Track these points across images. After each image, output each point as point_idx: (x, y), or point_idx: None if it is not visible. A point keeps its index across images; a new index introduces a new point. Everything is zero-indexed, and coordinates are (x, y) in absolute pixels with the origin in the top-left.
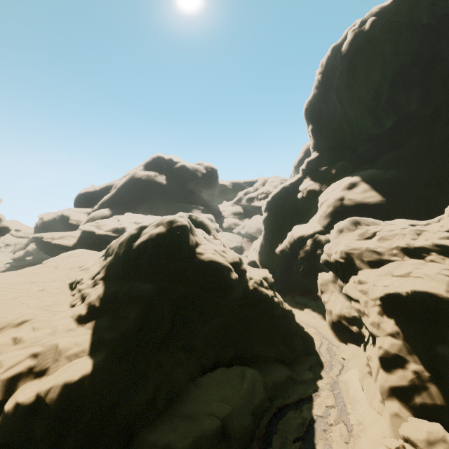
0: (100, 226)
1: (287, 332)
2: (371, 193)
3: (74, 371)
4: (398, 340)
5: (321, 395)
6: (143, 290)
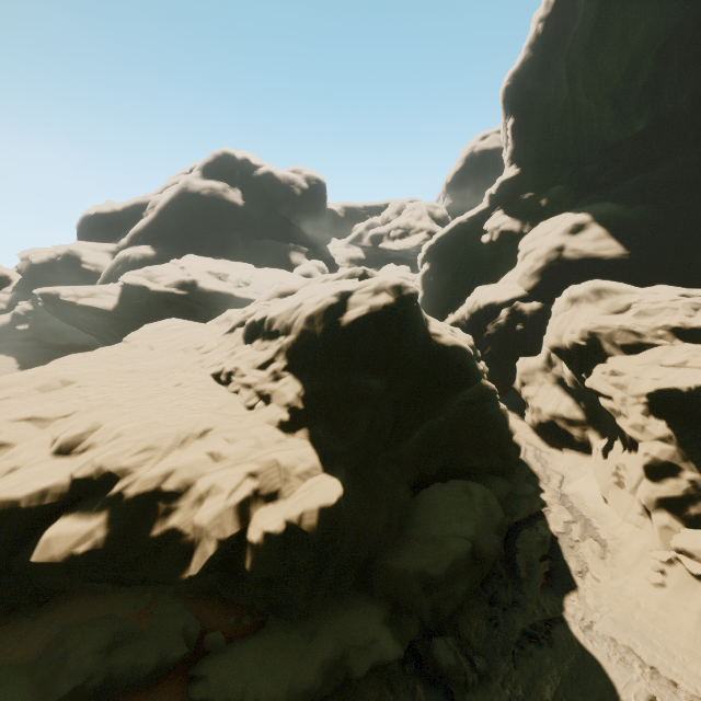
0: (155, 278)
1: (500, 437)
2: (608, 242)
3: (325, 493)
4: (670, 446)
5: (552, 510)
6: (372, 386)
